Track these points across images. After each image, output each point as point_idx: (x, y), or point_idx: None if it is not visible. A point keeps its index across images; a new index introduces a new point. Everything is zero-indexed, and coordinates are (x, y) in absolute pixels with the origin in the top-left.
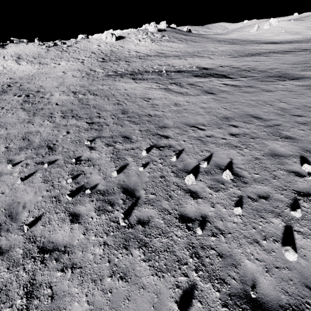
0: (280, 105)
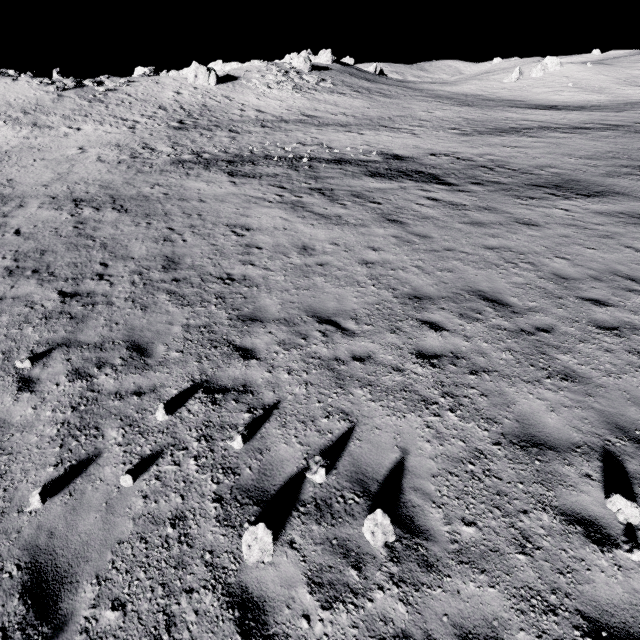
0: (555, 267)
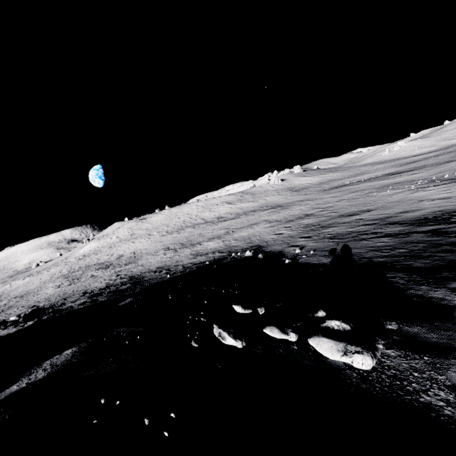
0: None
